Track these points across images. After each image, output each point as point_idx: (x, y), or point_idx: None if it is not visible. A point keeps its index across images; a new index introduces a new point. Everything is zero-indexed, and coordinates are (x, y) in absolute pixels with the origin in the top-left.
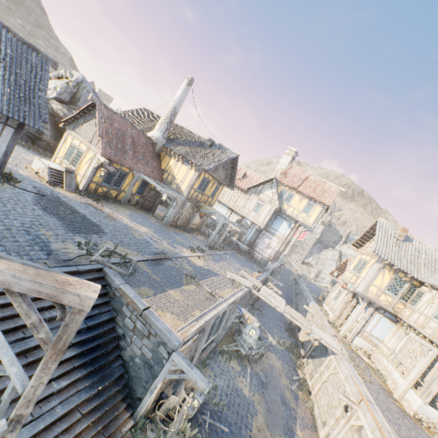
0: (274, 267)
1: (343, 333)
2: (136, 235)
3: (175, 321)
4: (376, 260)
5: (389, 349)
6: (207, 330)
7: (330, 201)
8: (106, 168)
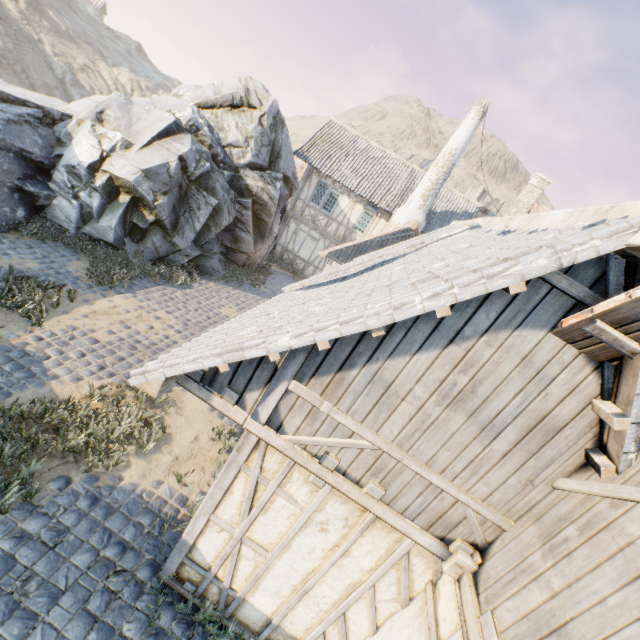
0: None
1: None
2: None
3: None
4: None
5: None
6: None
7: None
8: None
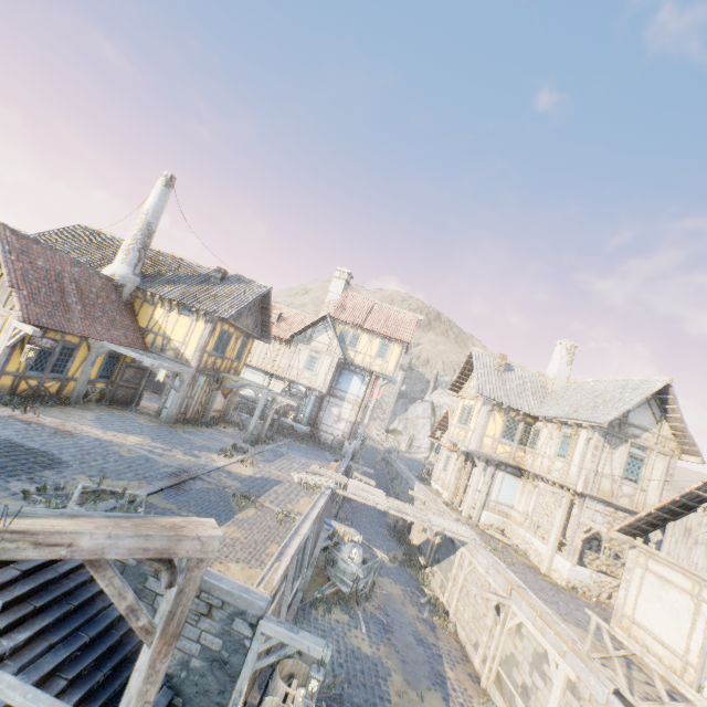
0: (355, 448)
1: (466, 513)
2: (123, 452)
3: (247, 571)
4: (483, 402)
5: (522, 513)
6: (292, 573)
7: (410, 336)
8: (34, 343)
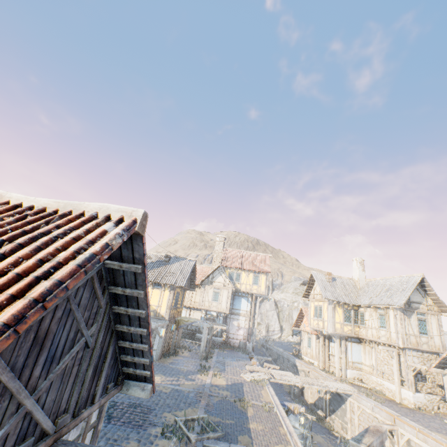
0: (253, 345)
1: (338, 373)
2: (163, 389)
3: None
4: (328, 303)
5: (369, 366)
6: None
7: (269, 268)
8: None
